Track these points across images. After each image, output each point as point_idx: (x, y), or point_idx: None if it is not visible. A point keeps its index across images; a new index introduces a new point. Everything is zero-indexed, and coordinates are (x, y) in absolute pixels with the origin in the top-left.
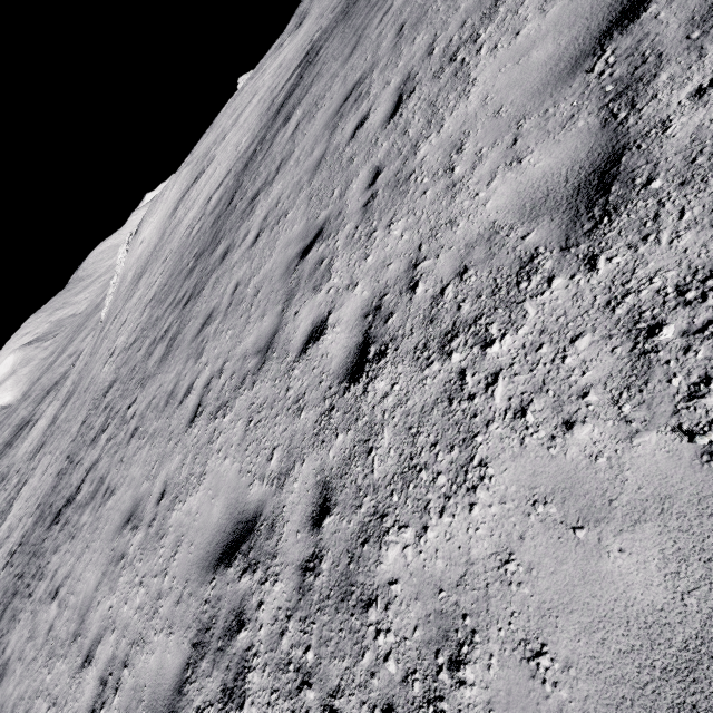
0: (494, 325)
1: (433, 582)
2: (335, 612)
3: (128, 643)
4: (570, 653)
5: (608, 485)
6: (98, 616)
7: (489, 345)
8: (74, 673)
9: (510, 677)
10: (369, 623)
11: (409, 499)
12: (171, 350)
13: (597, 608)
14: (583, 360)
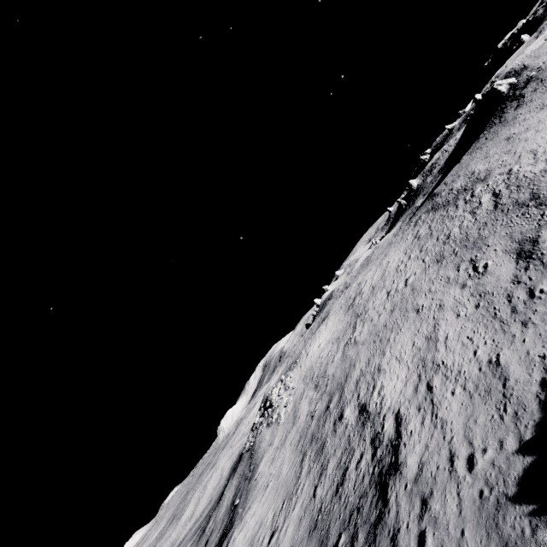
0: None
1: None
2: None
3: None
4: None
5: None
6: None
7: None
8: None
9: None
10: None
11: None
12: (487, 176)
13: None
14: None
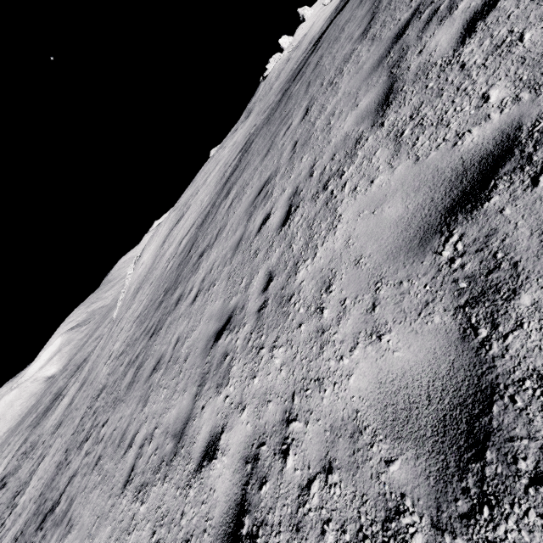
0: None
1: None
2: None
3: None
4: None
5: None
6: None
7: None
8: None
9: None
10: None
11: None
12: (134, 380)
13: None
14: None
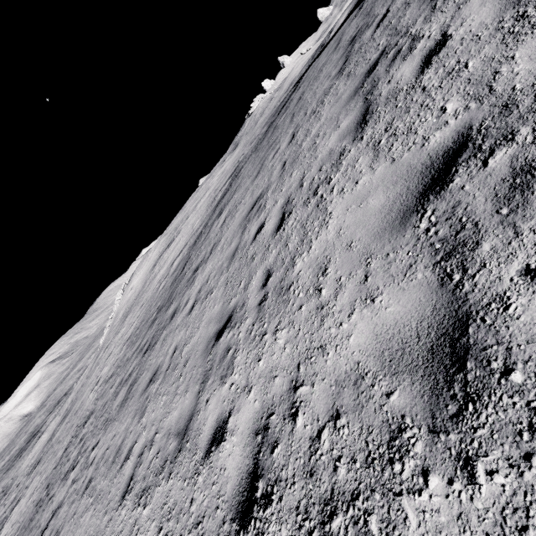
0: (373, 518)
1: None
2: None
3: None
4: None
5: None
6: None
7: None
8: None
9: None
10: None
11: None
12: (128, 397)
13: None
14: None
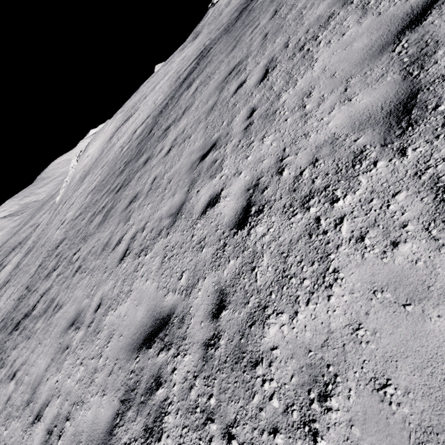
0: (338, 190)
1: (304, 346)
2: (231, 370)
3: (70, 404)
4: (408, 383)
5: (426, 277)
6: (47, 388)
7: (336, 202)
8: (26, 428)
9: (365, 402)
10: (257, 376)
11: (283, 296)
12: (106, 218)
13: (425, 353)
14: (401, 206)
